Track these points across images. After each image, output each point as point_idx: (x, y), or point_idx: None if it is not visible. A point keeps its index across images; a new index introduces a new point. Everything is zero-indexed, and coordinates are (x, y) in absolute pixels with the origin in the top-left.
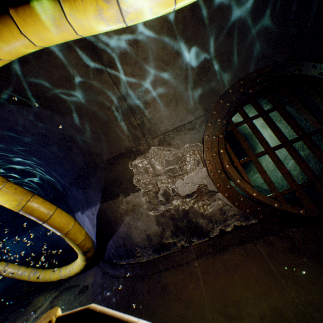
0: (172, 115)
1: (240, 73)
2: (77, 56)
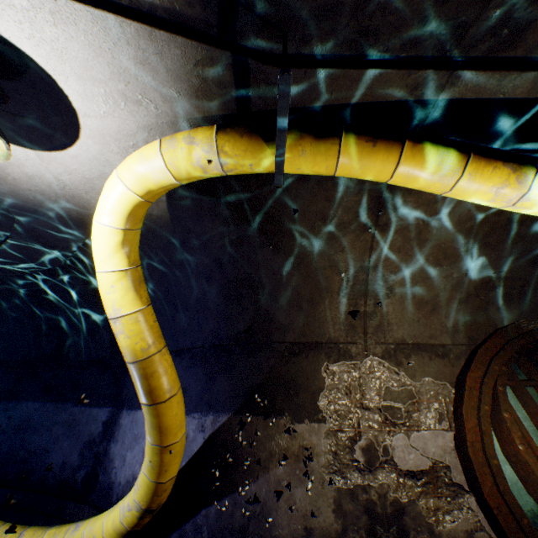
0: (420, 323)
1: (530, 312)
2: (360, 201)
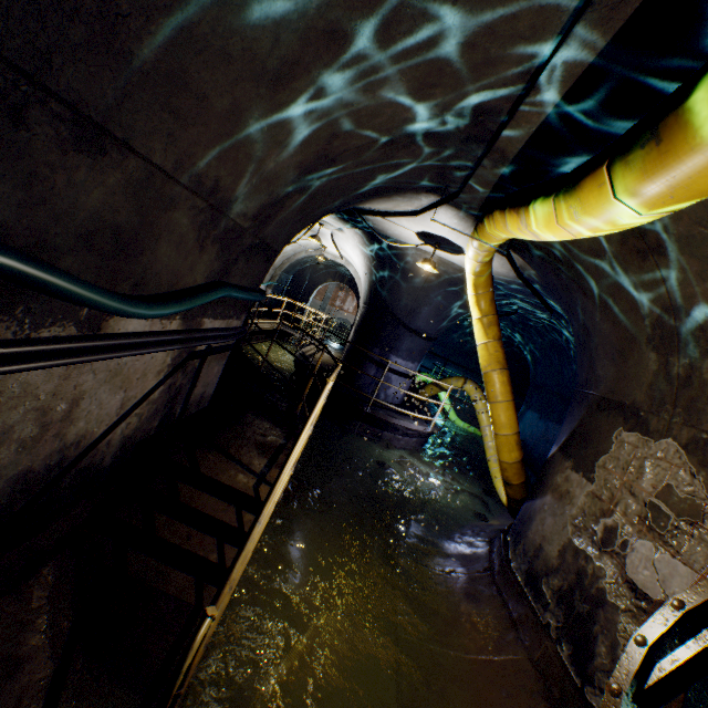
0: None
1: None
2: None
